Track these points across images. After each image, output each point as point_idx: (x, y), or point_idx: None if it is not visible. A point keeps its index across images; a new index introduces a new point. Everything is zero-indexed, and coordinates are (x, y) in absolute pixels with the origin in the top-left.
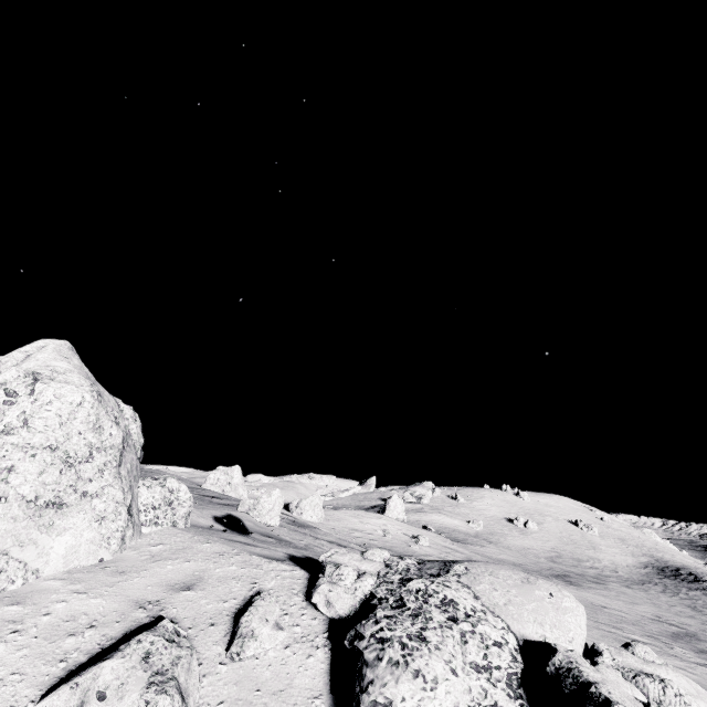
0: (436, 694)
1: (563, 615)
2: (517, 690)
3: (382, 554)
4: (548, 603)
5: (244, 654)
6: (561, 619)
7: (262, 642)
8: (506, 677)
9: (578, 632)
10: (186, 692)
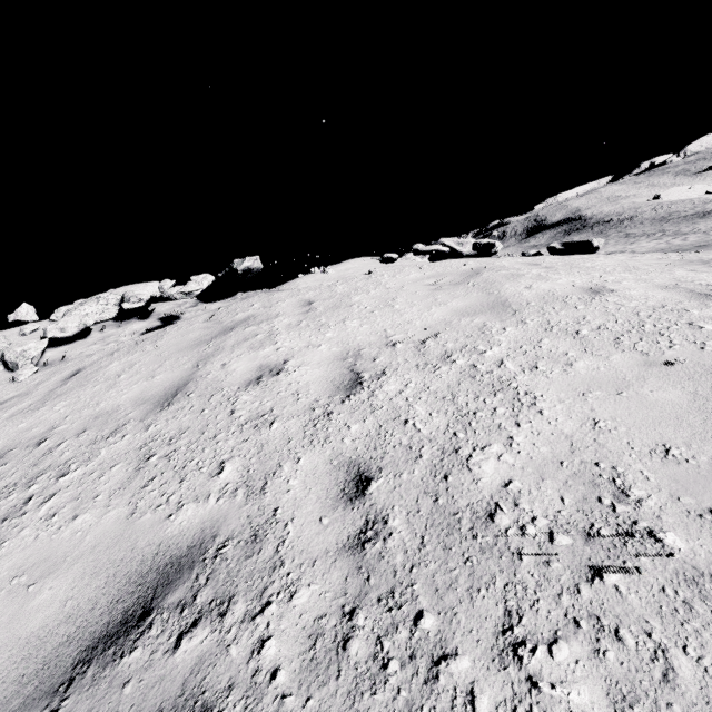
0: (86, 312)
1: (147, 287)
2: (117, 305)
3: (82, 300)
4: (142, 286)
5: (25, 332)
6: (145, 288)
7: (31, 328)
8: (114, 304)
9: (152, 289)
10: (7, 339)
